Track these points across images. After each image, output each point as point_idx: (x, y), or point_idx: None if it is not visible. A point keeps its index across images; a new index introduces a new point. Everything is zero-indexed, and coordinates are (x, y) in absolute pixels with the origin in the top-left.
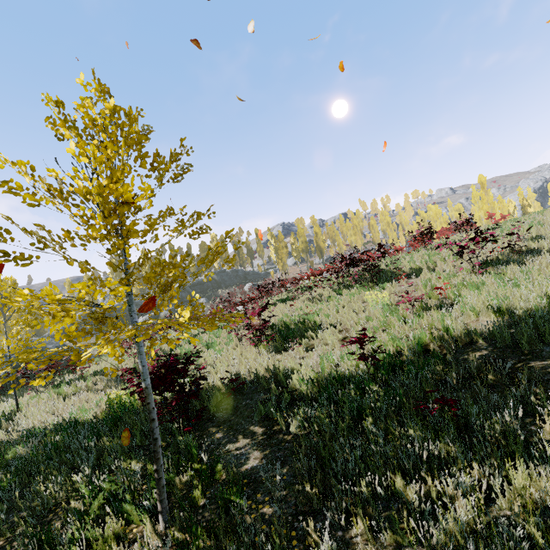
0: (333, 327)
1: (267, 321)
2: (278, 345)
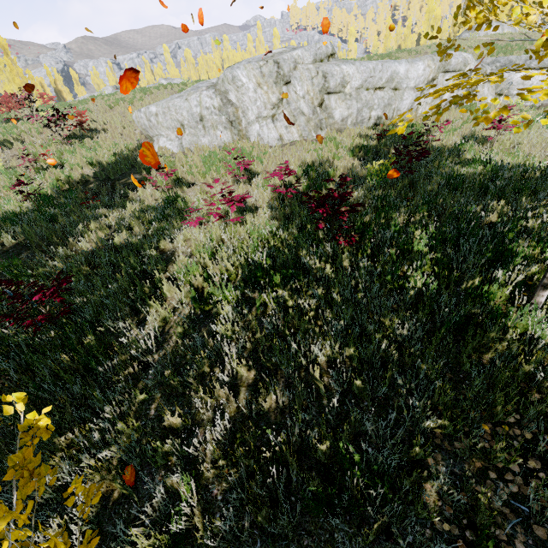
0: None
1: None
2: None
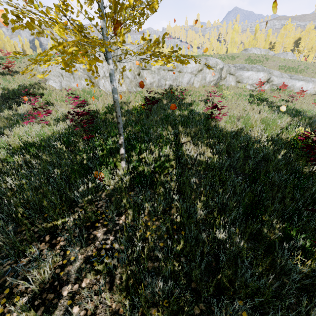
0: None
1: None
2: None
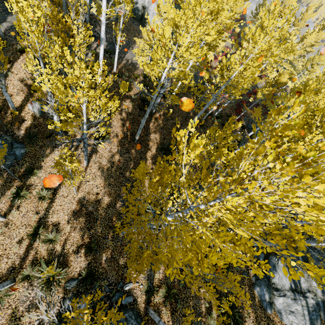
0: None
1: None
2: None
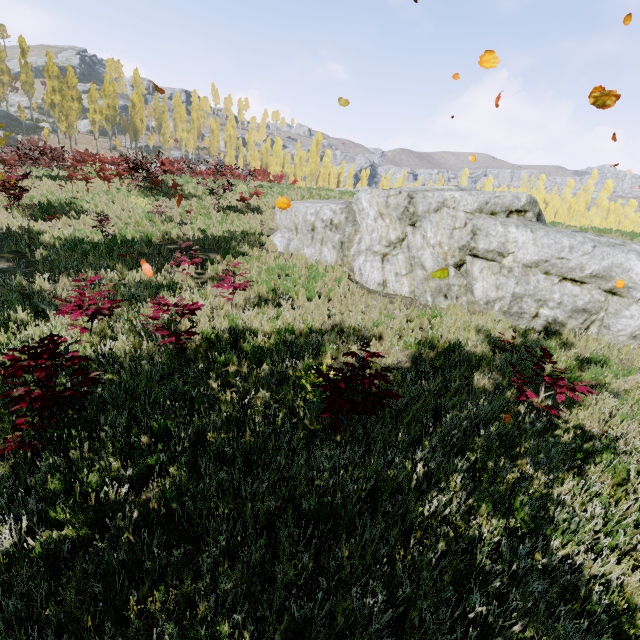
0: (98, 216)
1: (26, 191)
2: (36, 215)
